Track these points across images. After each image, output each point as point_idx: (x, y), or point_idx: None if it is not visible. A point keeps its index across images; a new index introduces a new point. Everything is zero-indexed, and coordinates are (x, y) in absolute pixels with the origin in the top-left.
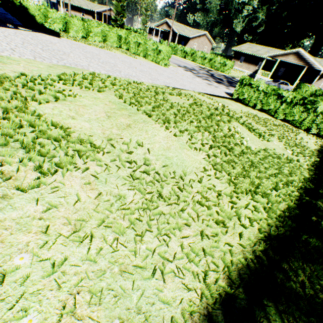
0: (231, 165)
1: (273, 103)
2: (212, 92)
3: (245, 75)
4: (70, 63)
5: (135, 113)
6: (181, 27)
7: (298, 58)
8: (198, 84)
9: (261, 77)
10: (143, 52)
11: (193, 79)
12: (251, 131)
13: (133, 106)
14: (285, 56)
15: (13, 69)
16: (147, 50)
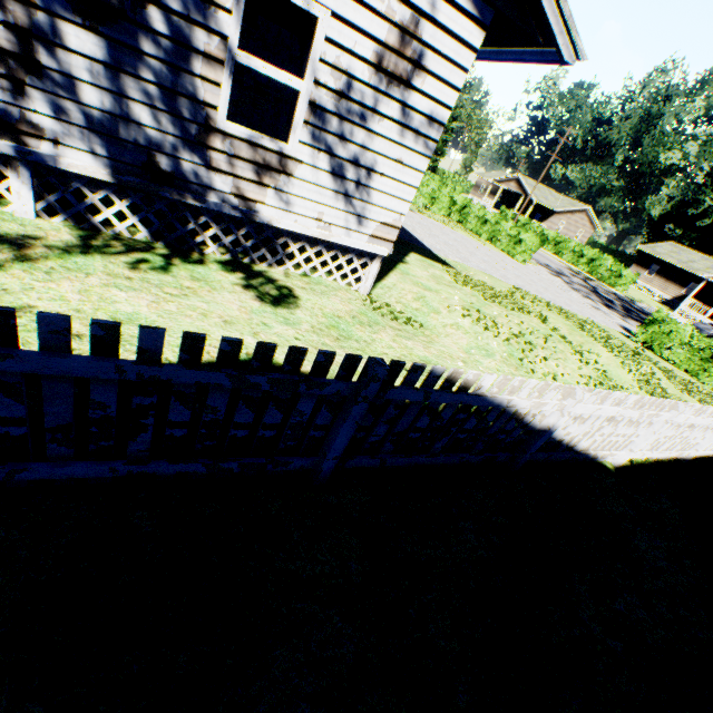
0: (650, 391)
1: (702, 361)
2: (604, 322)
3: (655, 300)
4: (476, 266)
5: (582, 335)
6: (543, 190)
7: None
8: (580, 305)
9: (690, 312)
10: (489, 234)
11: (568, 294)
12: (667, 377)
13: (577, 330)
14: None
15: (485, 281)
16: (497, 233)
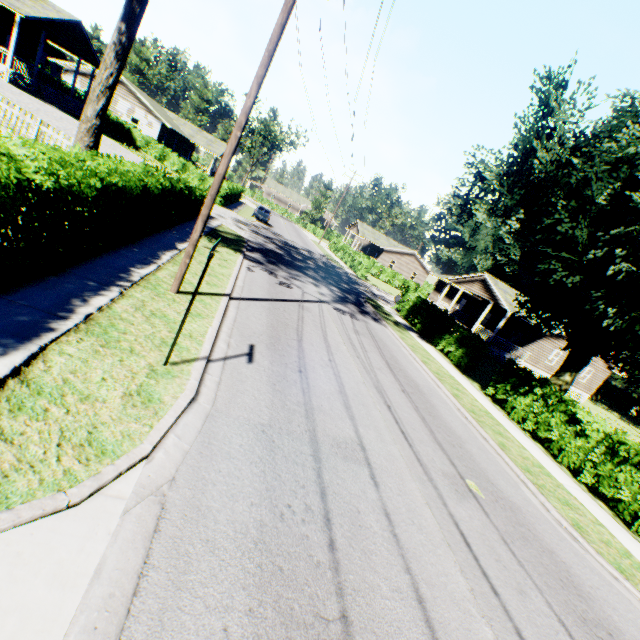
0: None
1: None
2: None
3: None
4: None
5: None
6: (380, 236)
7: (484, 288)
8: None
9: None
10: None
11: None
12: None
13: None
14: (471, 284)
15: None
16: None
